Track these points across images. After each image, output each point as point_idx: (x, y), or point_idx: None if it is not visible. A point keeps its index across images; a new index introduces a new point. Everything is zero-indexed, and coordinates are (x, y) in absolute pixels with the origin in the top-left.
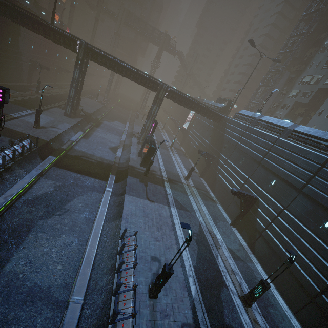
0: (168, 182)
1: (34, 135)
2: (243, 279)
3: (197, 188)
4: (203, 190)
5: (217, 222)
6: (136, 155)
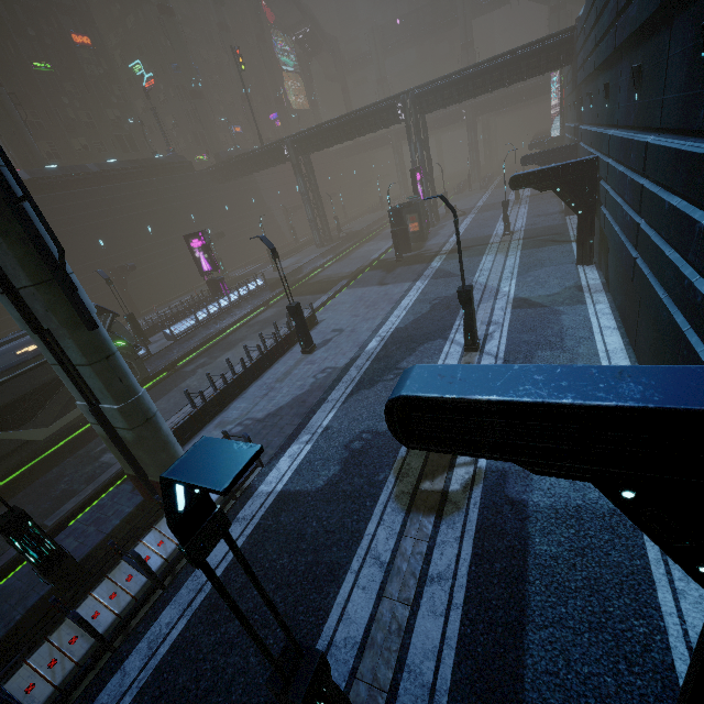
0: (447, 254)
1: (271, 277)
2: (509, 327)
3: (529, 238)
4: (546, 236)
5: (531, 271)
6: None
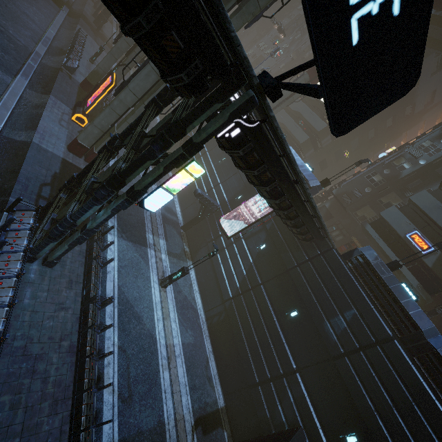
0: None
1: None
2: None
3: None
4: None
5: None
6: (90, 14)
